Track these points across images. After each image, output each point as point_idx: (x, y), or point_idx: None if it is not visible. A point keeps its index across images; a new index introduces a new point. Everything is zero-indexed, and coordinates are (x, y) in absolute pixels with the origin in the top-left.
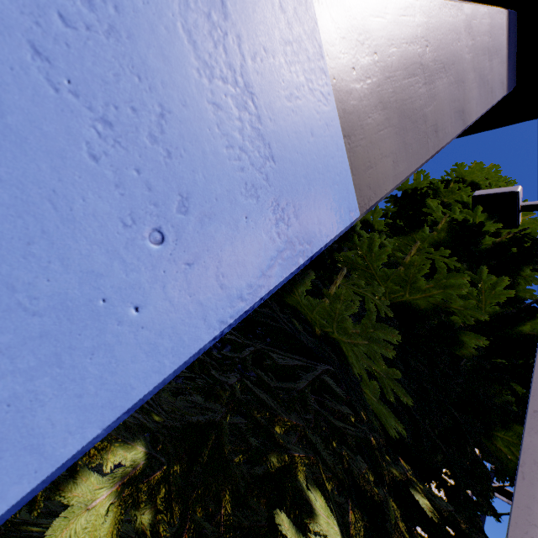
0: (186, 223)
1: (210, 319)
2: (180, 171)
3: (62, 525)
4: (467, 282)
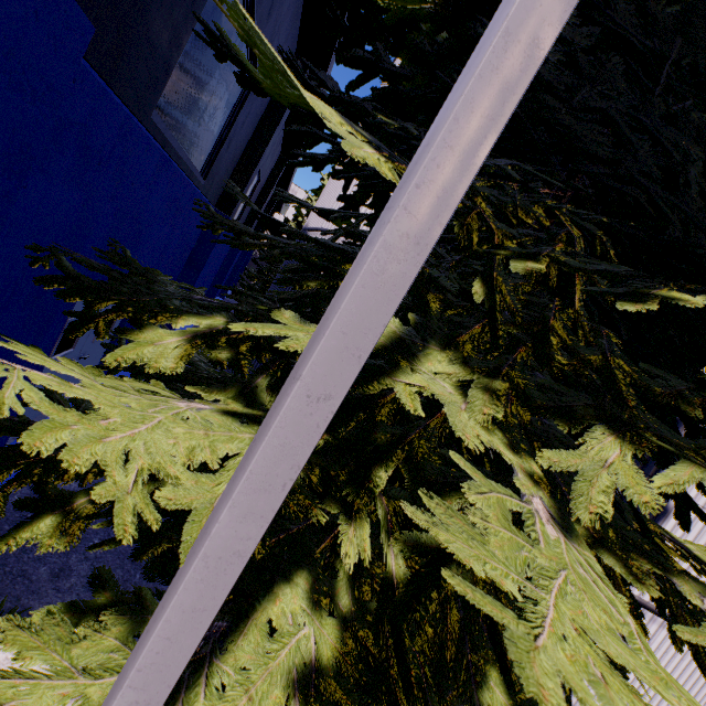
0: None
1: None
2: None
3: (130, 349)
4: None
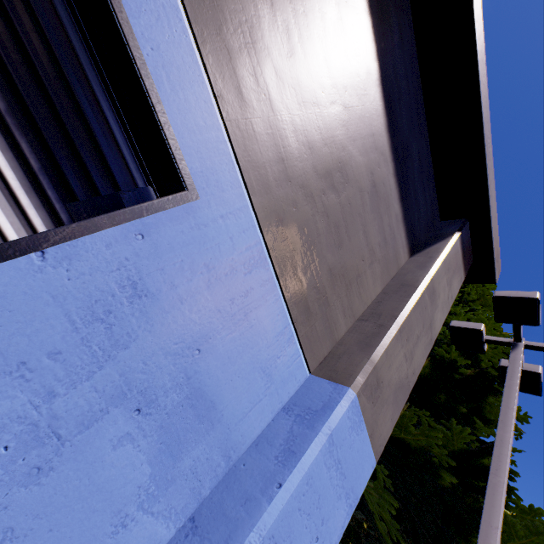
0: (323, 528)
1: None
2: (322, 511)
3: None
4: (441, 436)
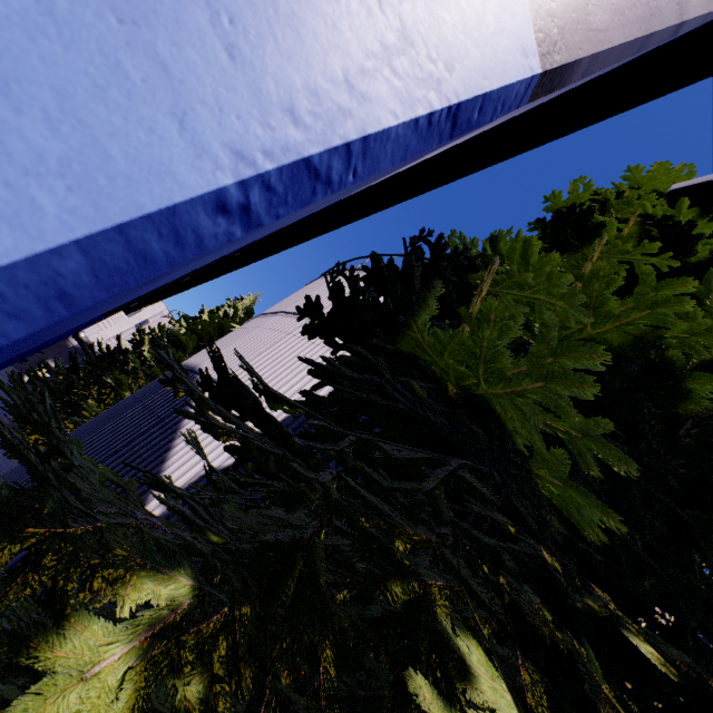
0: None
1: (199, 131)
2: None
3: (30, 709)
4: (694, 289)
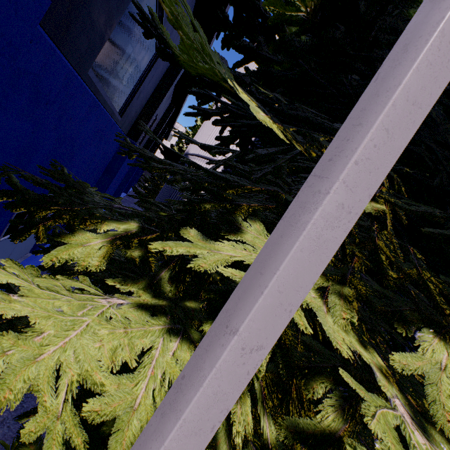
0: None
1: None
2: None
3: (63, 250)
4: None
